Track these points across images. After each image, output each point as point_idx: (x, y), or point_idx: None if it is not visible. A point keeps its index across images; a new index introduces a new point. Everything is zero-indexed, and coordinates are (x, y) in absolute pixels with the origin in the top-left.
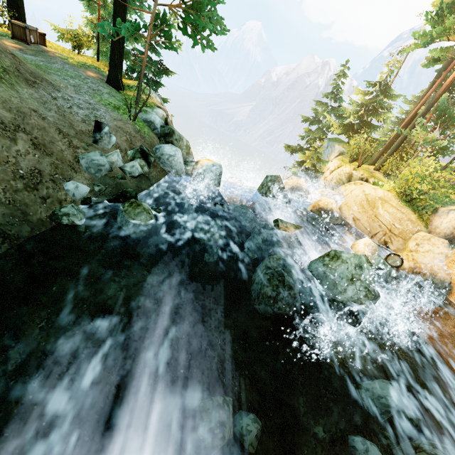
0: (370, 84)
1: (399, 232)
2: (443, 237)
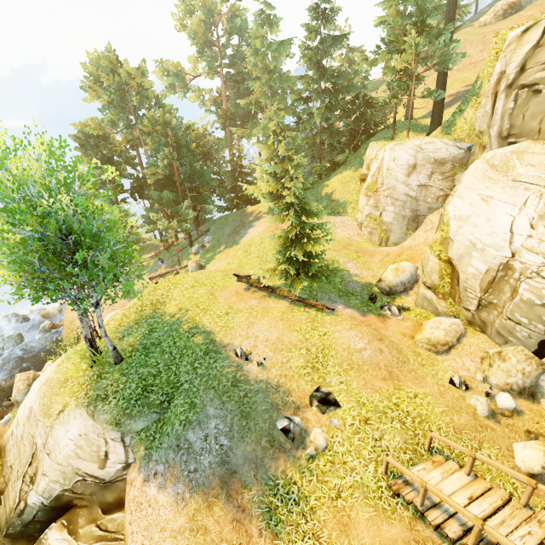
0: None
1: None
2: None
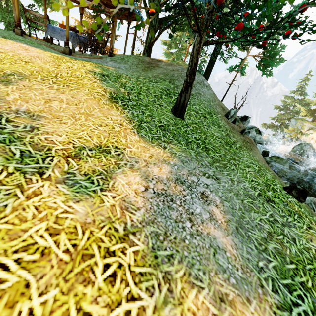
0: None
1: None
2: None
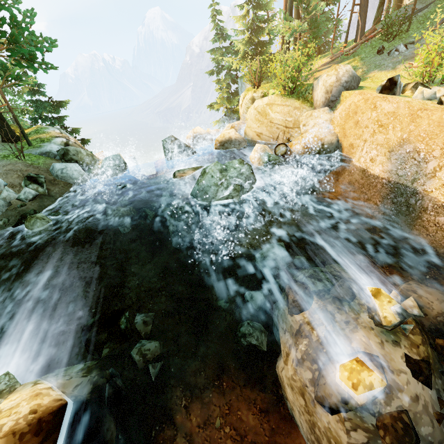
0: (241, 6)
1: (293, 123)
2: (323, 106)
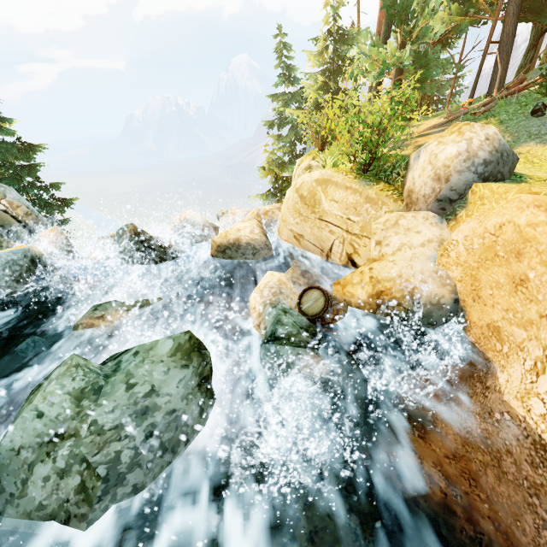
0: (317, 39)
1: (360, 229)
2: (425, 208)
